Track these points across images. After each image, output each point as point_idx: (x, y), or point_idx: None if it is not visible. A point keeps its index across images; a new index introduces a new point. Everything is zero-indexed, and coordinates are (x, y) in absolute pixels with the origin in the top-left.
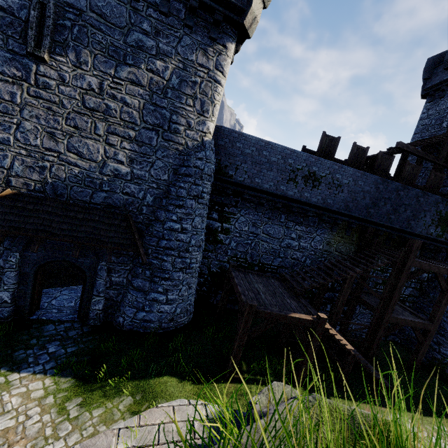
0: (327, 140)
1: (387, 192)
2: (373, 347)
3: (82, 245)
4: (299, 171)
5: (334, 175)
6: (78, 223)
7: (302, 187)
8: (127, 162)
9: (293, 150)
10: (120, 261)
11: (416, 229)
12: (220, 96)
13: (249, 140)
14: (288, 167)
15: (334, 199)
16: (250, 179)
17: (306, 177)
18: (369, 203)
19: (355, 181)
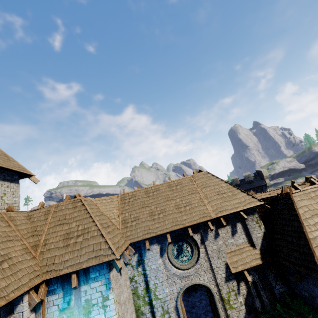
0: None
1: None
2: None
3: None
4: None
5: None
6: None
7: None
8: None
9: None
10: None
11: None
12: None
13: None
14: None
15: None
16: None
17: None
18: None
19: None
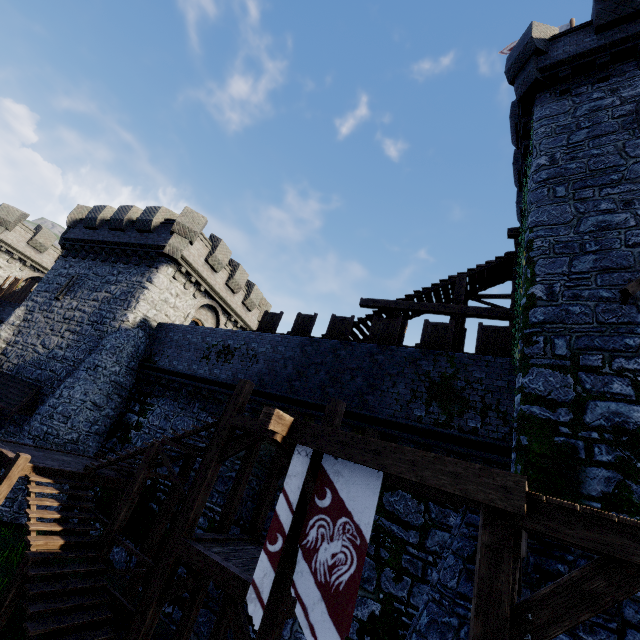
0: (269, 317)
1: (319, 354)
2: (132, 629)
3: (4, 413)
4: (214, 347)
5: (250, 345)
6: (5, 388)
7: (214, 364)
8: (65, 347)
9: (213, 329)
10: (14, 431)
11: (382, 411)
12: (146, 296)
13: (180, 328)
14: (205, 345)
15: (246, 372)
16: (170, 362)
17: (220, 352)
18: (293, 373)
19: (274, 348)
